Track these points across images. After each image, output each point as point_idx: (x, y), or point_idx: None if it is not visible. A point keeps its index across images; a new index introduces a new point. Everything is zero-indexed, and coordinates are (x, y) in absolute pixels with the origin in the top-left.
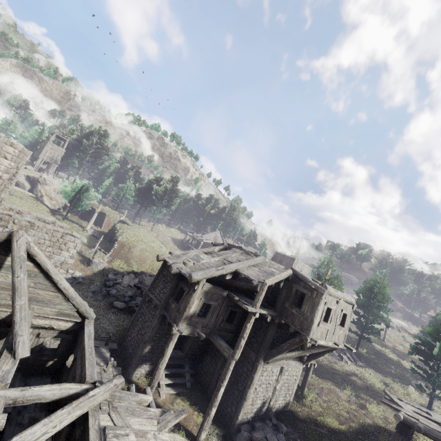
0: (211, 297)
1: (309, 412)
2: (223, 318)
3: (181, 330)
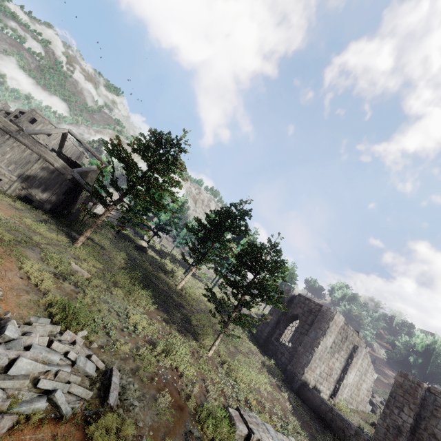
0: None
1: None
2: None
3: None
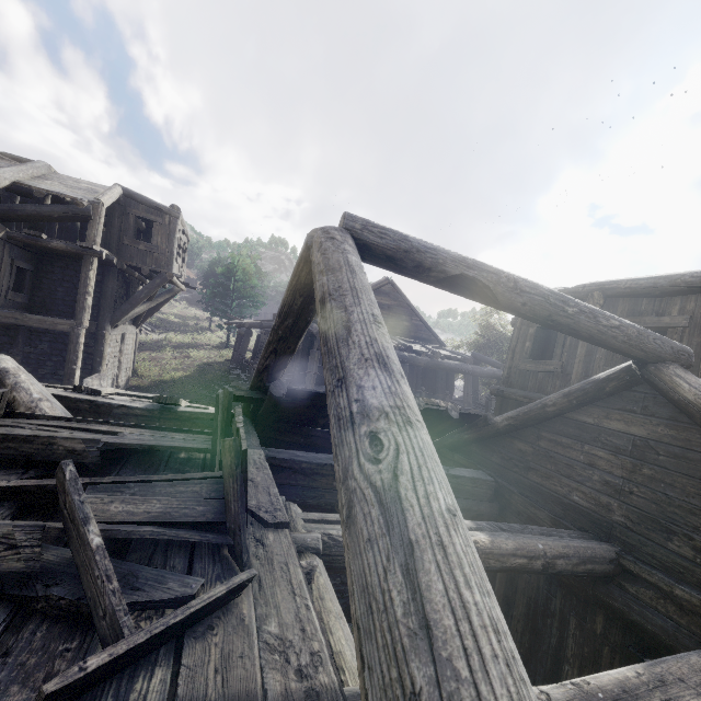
0: None
1: (150, 379)
2: (8, 283)
3: None
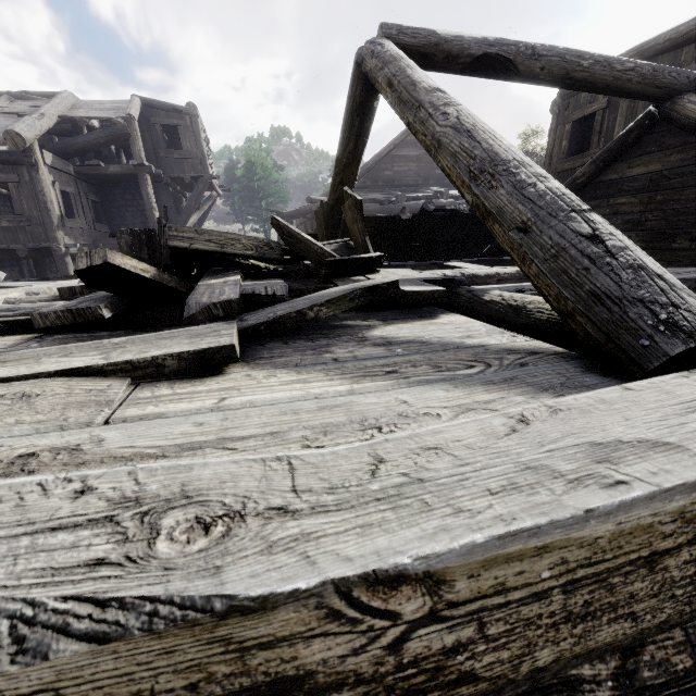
0: (61, 179)
1: None
2: (91, 216)
3: (69, 244)
